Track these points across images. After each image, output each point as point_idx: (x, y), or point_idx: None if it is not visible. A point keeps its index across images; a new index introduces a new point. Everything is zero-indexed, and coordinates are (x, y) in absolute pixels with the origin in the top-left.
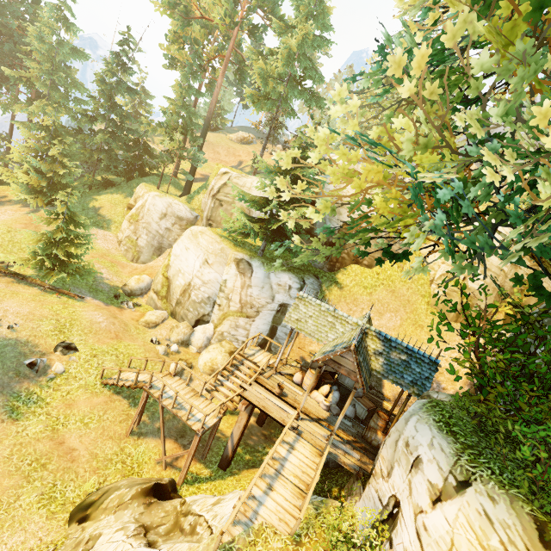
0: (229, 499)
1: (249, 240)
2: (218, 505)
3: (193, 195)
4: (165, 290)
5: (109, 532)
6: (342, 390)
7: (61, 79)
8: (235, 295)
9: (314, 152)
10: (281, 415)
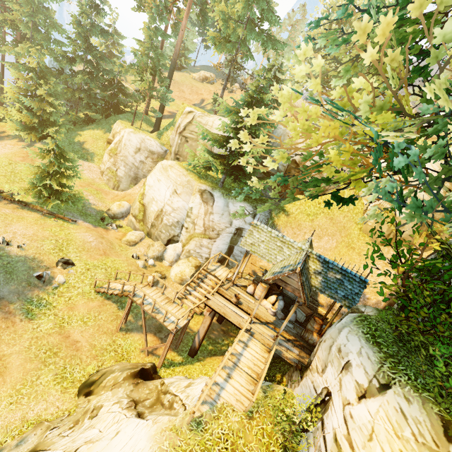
0: (198, 383)
1: (210, 173)
2: (189, 388)
3: (162, 132)
4: (142, 214)
5: (108, 405)
6: (285, 299)
7: (41, 21)
8: (199, 220)
9: (270, 95)
10: (238, 319)
